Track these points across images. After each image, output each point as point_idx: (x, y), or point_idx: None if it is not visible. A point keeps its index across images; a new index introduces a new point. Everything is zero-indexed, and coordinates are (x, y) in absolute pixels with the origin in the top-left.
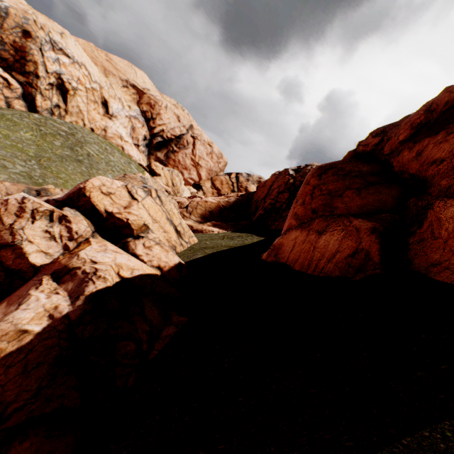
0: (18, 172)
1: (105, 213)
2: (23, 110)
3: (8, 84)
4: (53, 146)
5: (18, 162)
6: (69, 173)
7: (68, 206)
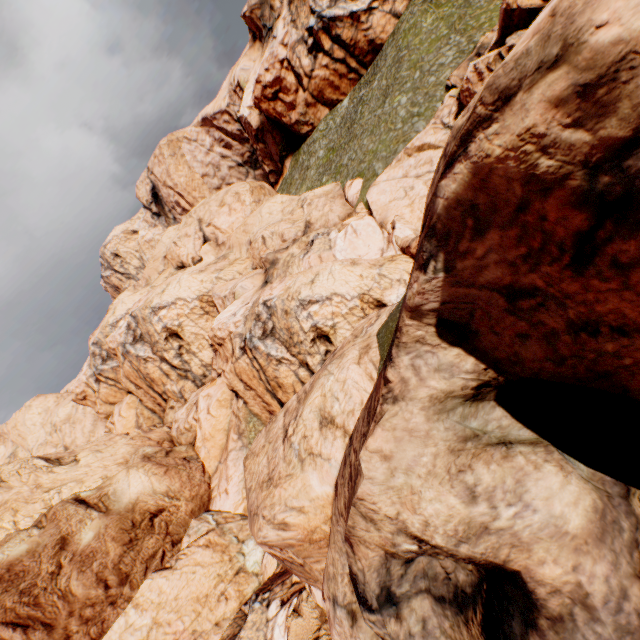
0: (451, 60)
1: (543, 4)
2: (405, 5)
3: (381, 1)
4: (451, 3)
5: (444, 52)
6: (484, 9)
7: (507, 38)
